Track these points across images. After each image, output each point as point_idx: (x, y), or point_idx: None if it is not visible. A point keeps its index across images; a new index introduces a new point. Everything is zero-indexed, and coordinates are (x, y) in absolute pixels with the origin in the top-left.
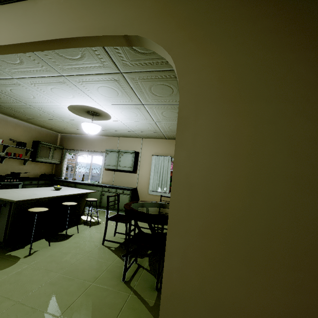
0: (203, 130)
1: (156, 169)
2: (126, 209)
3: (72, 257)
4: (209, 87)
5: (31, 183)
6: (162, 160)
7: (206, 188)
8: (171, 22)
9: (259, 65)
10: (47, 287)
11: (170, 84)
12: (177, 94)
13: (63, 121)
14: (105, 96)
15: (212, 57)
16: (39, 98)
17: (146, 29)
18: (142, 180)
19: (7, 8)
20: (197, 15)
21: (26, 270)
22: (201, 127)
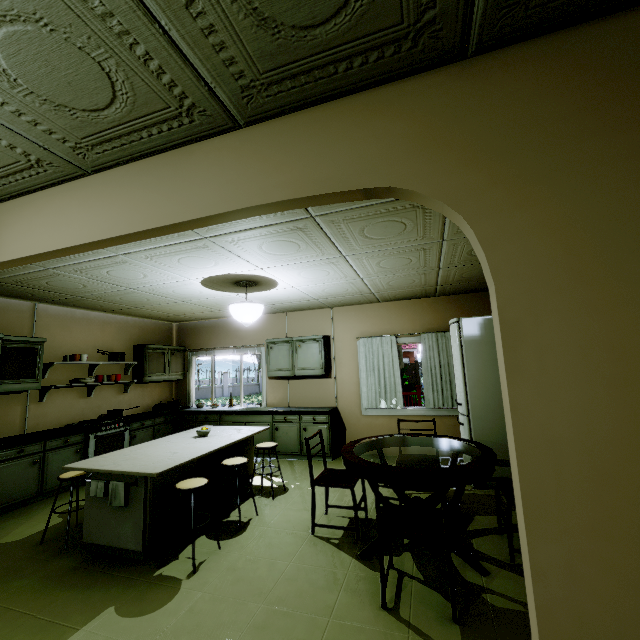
0: (556, 341)
1: (370, 364)
2: (351, 463)
3: (270, 567)
4: (550, 262)
5: (142, 425)
6: (378, 345)
7: (587, 447)
8: (448, 157)
9: (639, 213)
10: (254, 634)
11: (401, 218)
12: (413, 231)
13: (186, 303)
14: (274, 254)
15: (543, 210)
16: (153, 275)
17: (404, 174)
18: (345, 390)
19: (141, 167)
20: (495, 138)
21: (202, 602)
22: (550, 337)
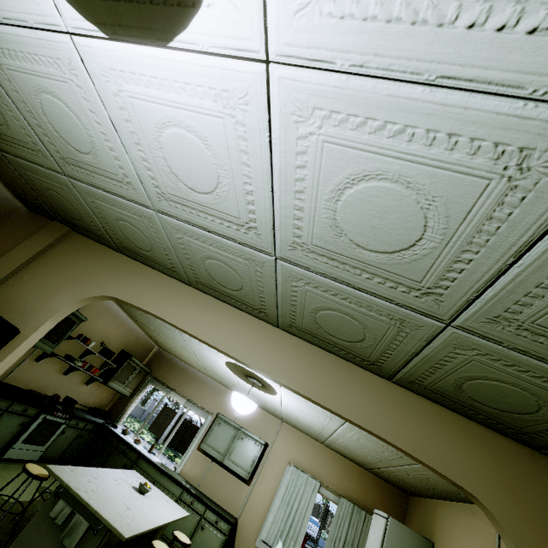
0: None
1: (288, 495)
2: None
3: None
4: None
5: (76, 424)
6: (303, 482)
7: None
8: (517, 506)
9: None
10: None
11: None
12: None
13: (193, 353)
14: None
15: None
16: None
17: (487, 495)
18: (254, 506)
19: (313, 349)
20: (547, 516)
21: None
22: None
